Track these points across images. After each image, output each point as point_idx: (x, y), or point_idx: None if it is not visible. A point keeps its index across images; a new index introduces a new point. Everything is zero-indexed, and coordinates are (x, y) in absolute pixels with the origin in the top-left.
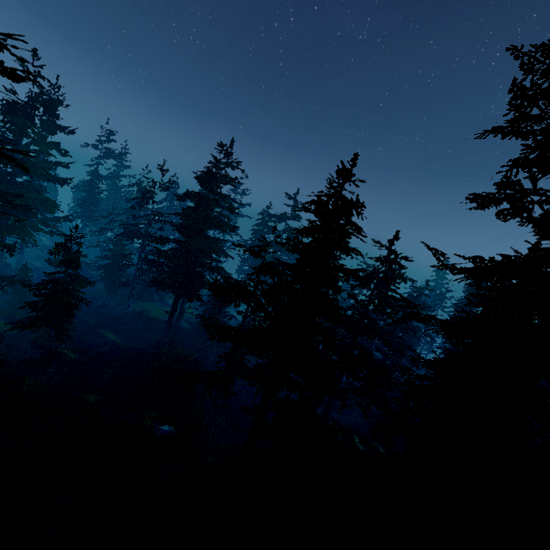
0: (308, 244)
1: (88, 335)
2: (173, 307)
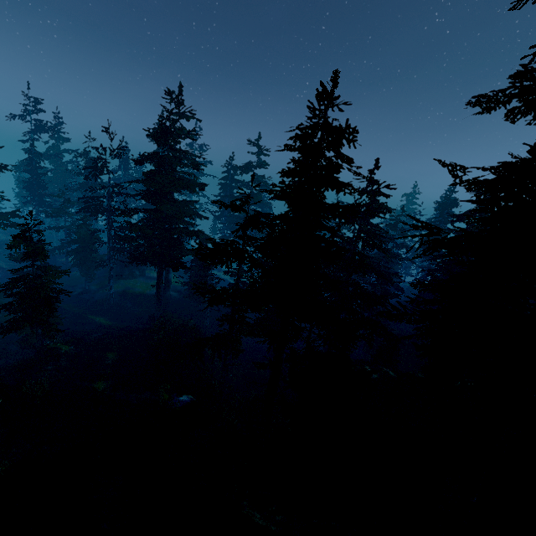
0: (296, 187)
1: (77, 324)
2: (158, 280)
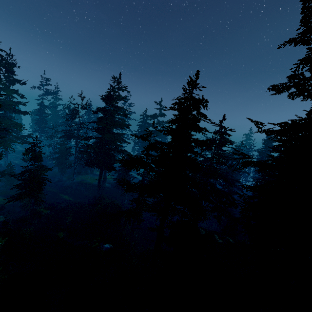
0: (175, 129)
1: (53, 199)
2: (99, 176)
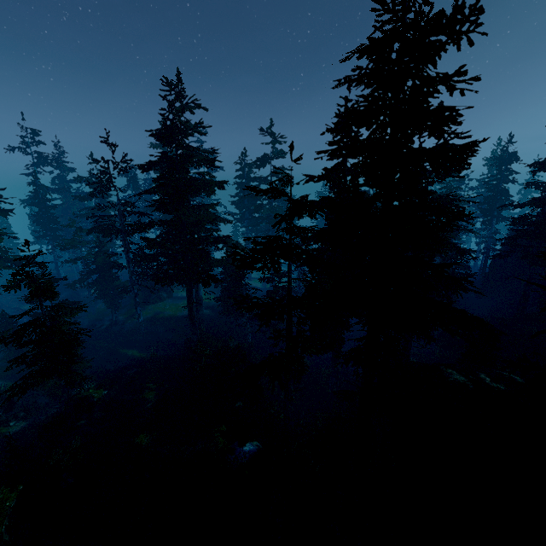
0: (366, 139)
1: (109, 362)
2: (188, 299)
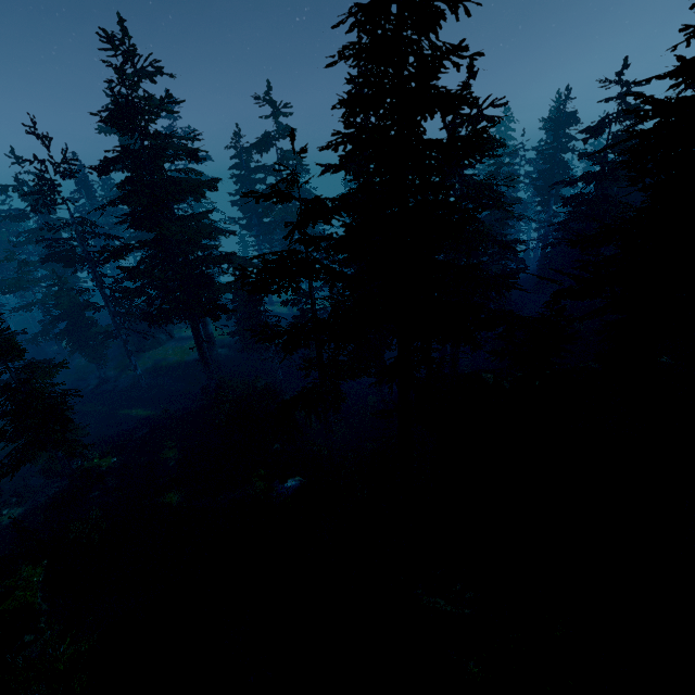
0: (373, 128)
1: (109, 427)
2: (196, 338)
